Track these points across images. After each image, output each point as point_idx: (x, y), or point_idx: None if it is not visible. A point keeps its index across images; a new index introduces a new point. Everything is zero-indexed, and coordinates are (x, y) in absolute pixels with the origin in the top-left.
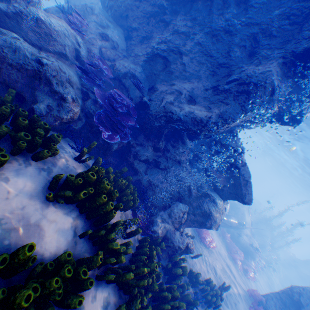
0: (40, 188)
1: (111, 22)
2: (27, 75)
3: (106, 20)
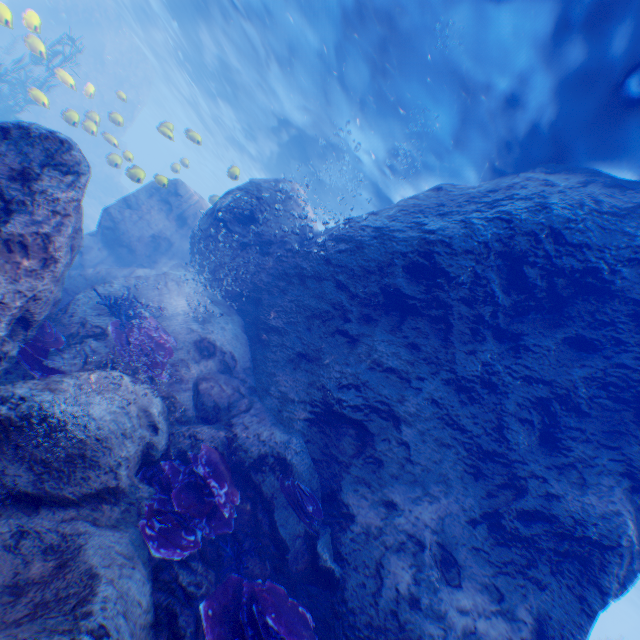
0: None
1: (219, 301)
2: None
3: (209, 301)
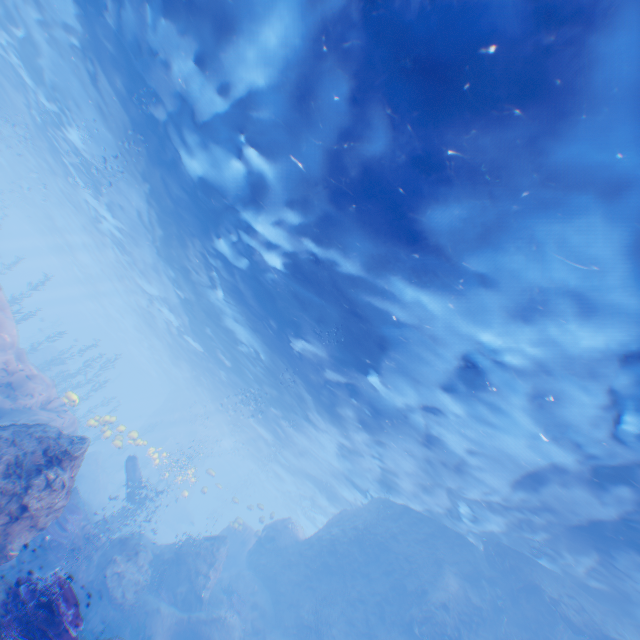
0: None
1: (260, 583)
2: None
3: (257, 583)
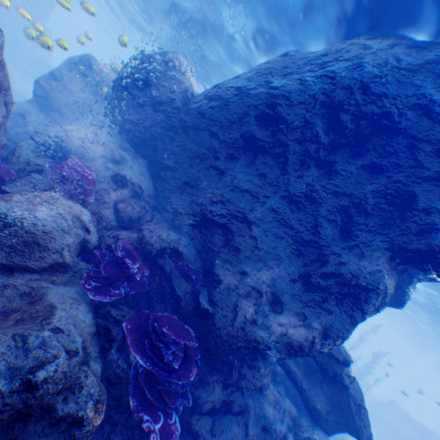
0: None
1: (128, 149)
2: None
3: (121, 148)
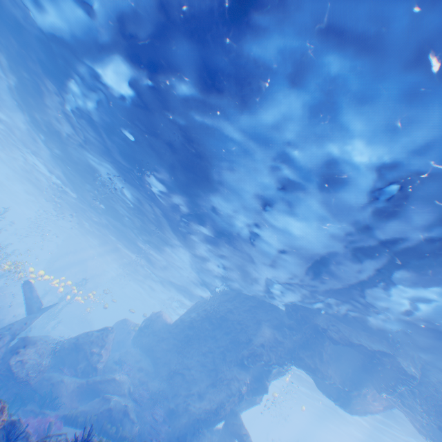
0: None
1: (142, 354)
2: (121, 413)
3: (140, 354)
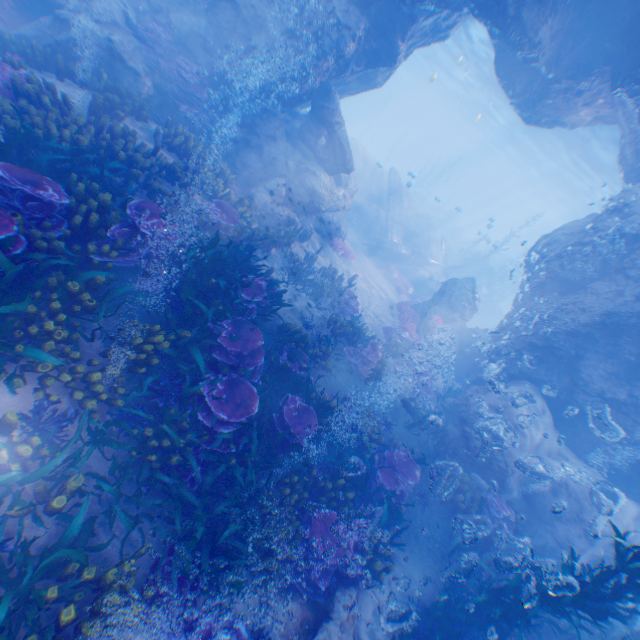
0: (150, 139)
1: None
2: (105, 56)
3: None
